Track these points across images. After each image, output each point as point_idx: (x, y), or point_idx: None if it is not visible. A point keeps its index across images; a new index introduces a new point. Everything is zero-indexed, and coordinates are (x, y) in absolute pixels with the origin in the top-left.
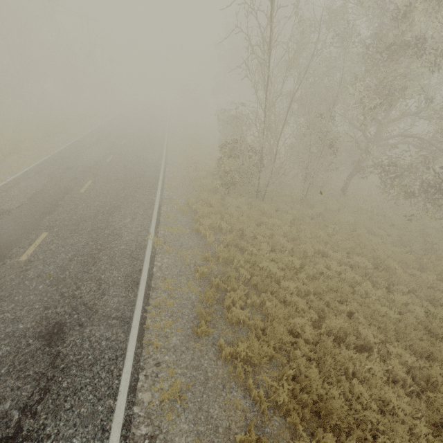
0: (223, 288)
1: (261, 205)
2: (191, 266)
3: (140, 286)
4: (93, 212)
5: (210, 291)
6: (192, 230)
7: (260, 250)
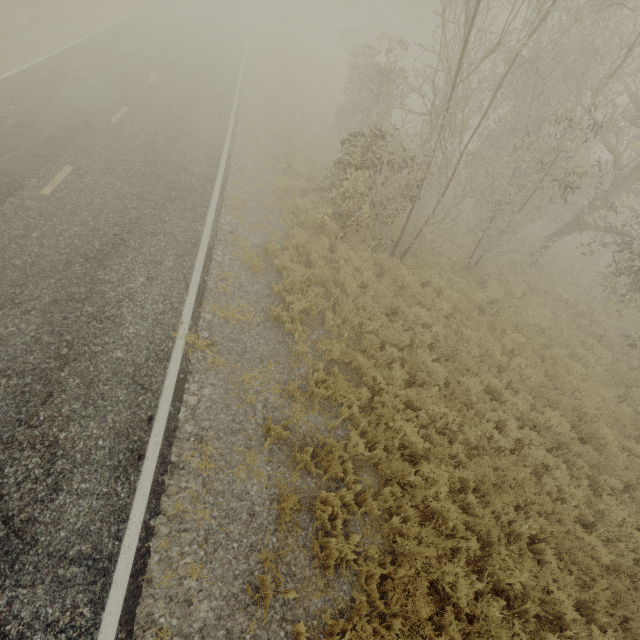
0: (315, 472)
1: (400, 272)
2: (257, 410)
3: (145, 466)
4: (64, 253)
5: (291, 497)
6: (268, 317)
7: (390, 378)
